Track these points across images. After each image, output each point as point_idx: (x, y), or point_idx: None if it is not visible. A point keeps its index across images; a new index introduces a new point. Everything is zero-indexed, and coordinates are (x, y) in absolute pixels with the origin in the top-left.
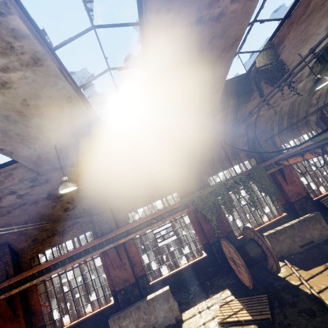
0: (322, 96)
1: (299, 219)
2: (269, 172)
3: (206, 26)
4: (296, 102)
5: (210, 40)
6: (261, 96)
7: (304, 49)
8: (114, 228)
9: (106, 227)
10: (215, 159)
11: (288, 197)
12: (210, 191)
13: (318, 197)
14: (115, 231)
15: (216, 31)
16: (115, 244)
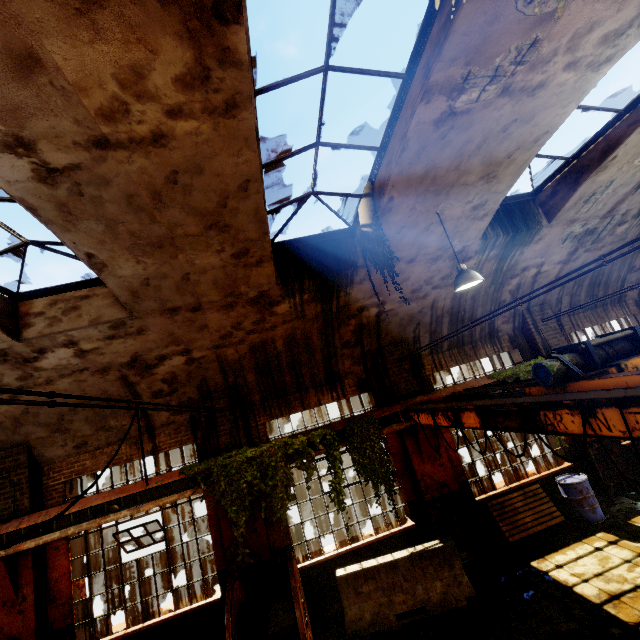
0: (523, 288)
1: (414, 548)
2: (387, 430)
3: (135, 152)
4: (466, 294)
5: (169, 176)
6: (370, 280)
7: (447, 206)
8: (25, 511)
9: (6, 505)
10: (289, 384)
11: (420, 488)
12: (250, 456)
13: (485, 495)
14: (21, 518)
15: (171, 162)
16: (9, 551)
